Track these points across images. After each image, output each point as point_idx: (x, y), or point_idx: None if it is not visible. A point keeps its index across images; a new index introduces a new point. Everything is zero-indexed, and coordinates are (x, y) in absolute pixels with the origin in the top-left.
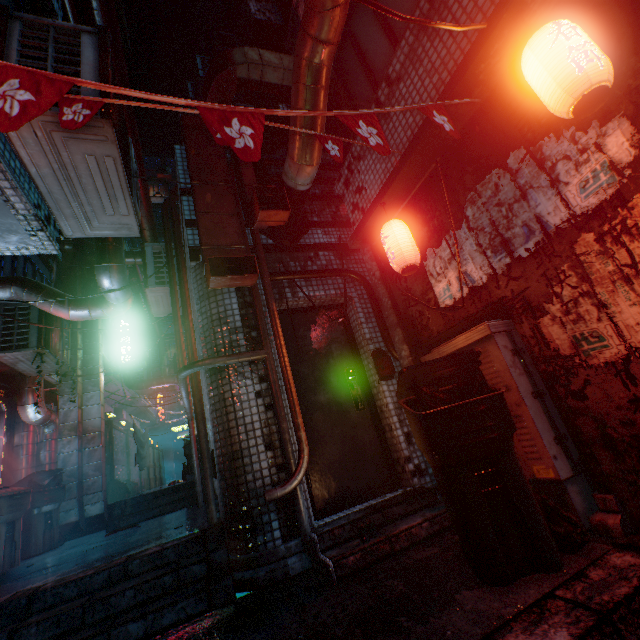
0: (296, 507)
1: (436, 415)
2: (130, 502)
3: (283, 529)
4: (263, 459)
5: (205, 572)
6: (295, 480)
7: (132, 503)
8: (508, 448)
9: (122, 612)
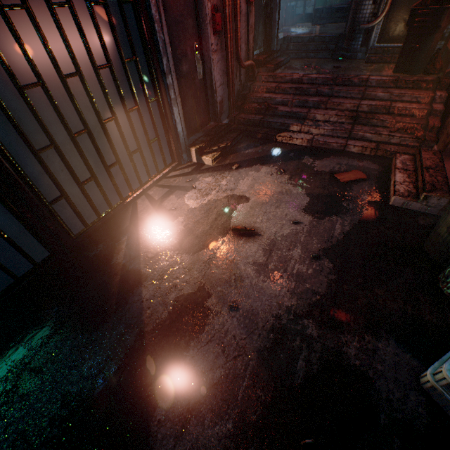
0: (370, 35)
1: (415, 11)
2: (324, 11)
3: (362, 43)
4: (368, 9)
5: (334, 49)
6: (374, 23)
7: (324, 12)
8: (430, 33)
9: (310, 51)
